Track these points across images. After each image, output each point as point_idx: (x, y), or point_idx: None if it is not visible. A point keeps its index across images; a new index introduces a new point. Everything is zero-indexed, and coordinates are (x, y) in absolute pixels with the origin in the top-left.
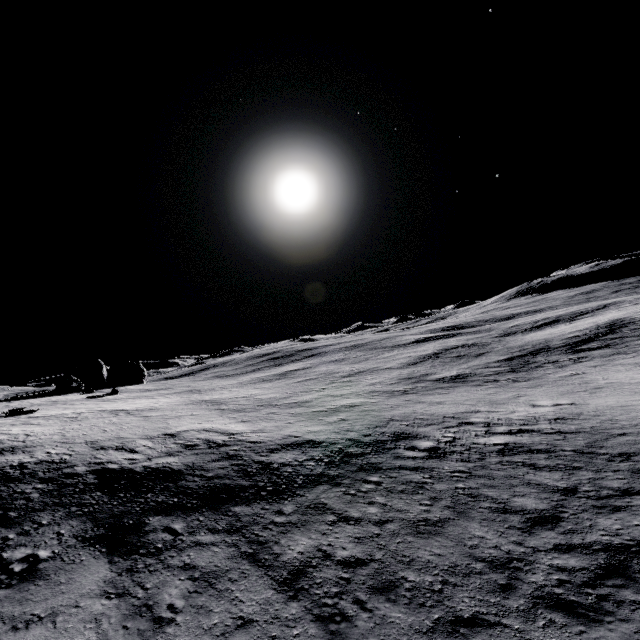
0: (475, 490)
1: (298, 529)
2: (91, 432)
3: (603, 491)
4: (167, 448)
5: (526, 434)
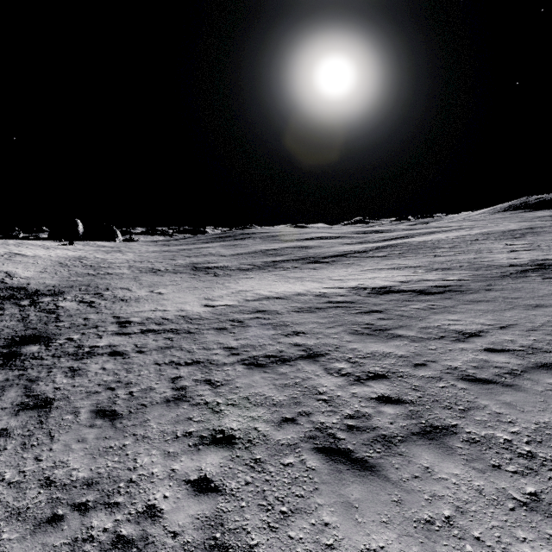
0: None
1: None
2: None
3: None
4: None
5: (83, 304)
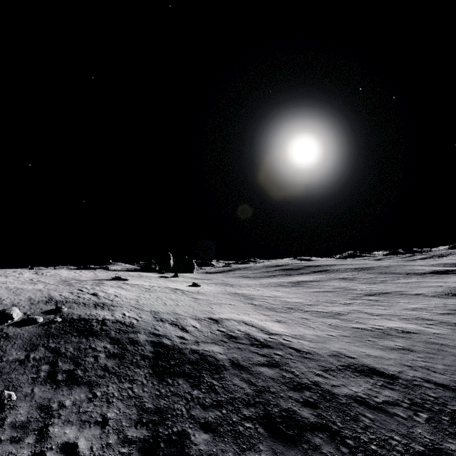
0: None
1: None
2: (156, 303)
3: None
4: (212, 334)
5: None
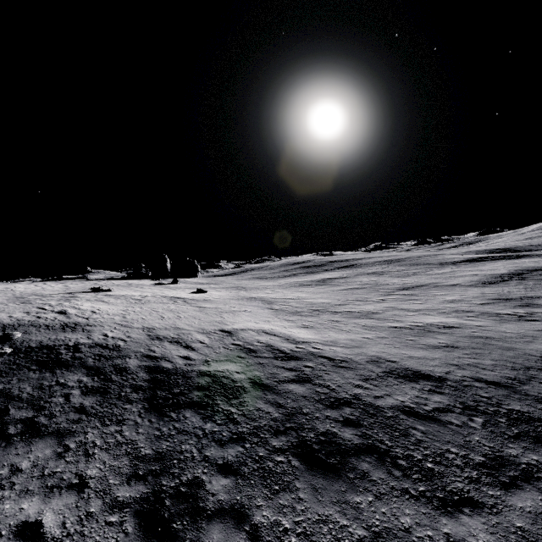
0: None
1: None
2: (149, 317)
3: None
4: (225, 349)
5: None
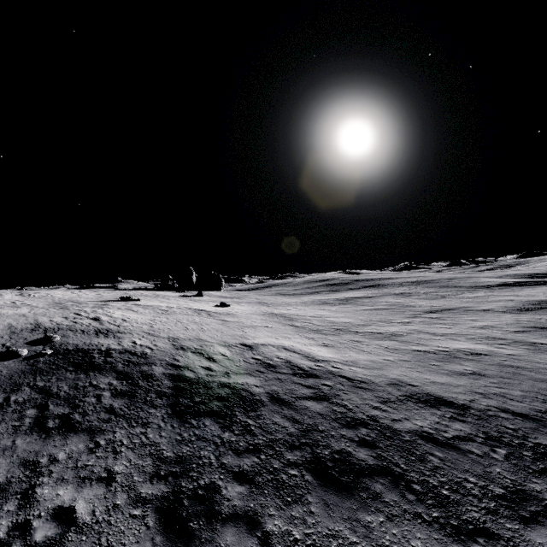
0: None
1: None
2: (175, 328)
3: None
4: (246, 363)
5: None
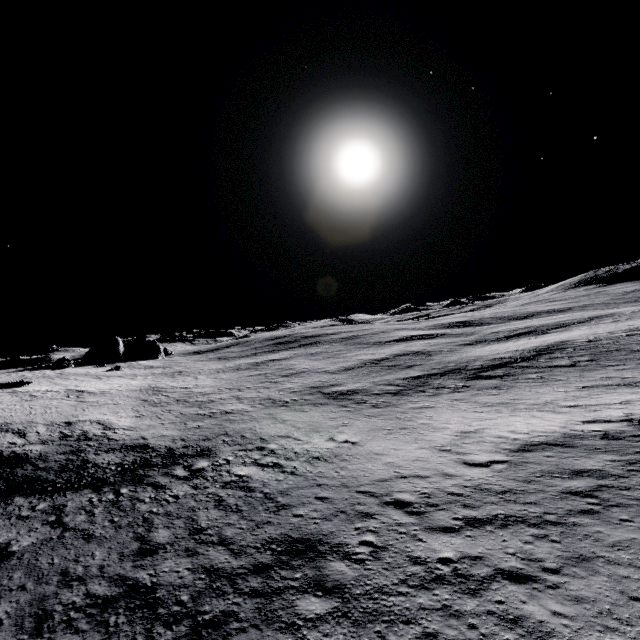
0: (155, 516)
1: (23, 523)
2: (19, 414)
3: (213, 537)
4: (49, 436)
5: (270, 469)
